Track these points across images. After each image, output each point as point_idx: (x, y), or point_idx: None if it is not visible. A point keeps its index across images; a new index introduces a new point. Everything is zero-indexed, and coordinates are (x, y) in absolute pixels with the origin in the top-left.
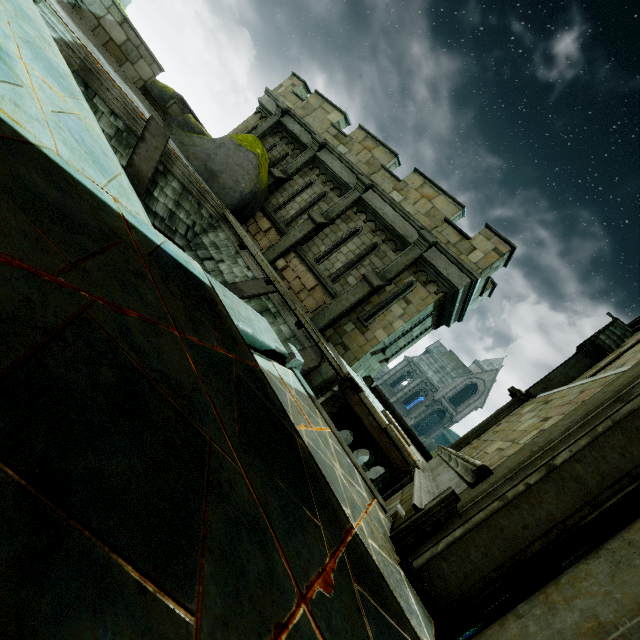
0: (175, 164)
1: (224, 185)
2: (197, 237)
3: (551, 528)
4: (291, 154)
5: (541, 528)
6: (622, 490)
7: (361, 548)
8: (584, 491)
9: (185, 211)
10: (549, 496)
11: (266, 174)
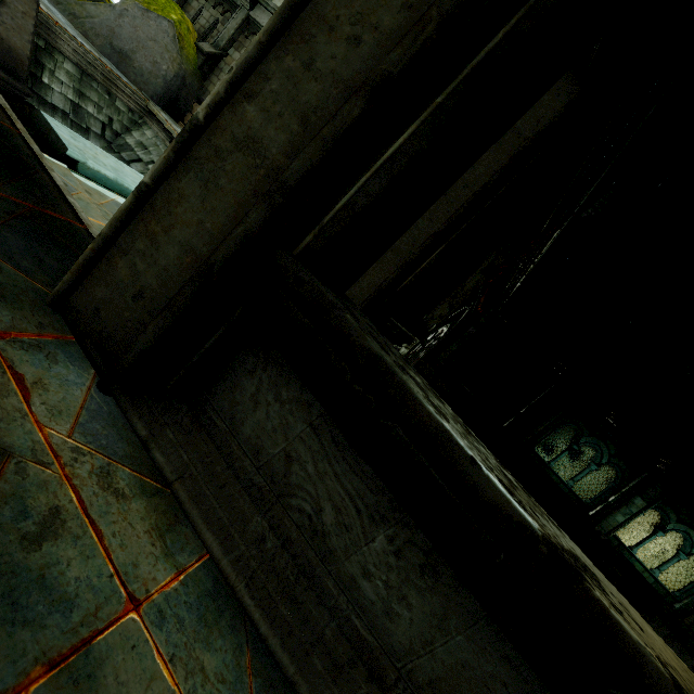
0: (60, 38)
1: (141, 70)
2: (119, 138)
3: (371, 293)
4: (221, 20)
5: (364, 296)
6: (433, 254)
7: (79, 231)
8: (398, 258)
9: (93, 103)
10: (372, 269)
11: (192, 50)
